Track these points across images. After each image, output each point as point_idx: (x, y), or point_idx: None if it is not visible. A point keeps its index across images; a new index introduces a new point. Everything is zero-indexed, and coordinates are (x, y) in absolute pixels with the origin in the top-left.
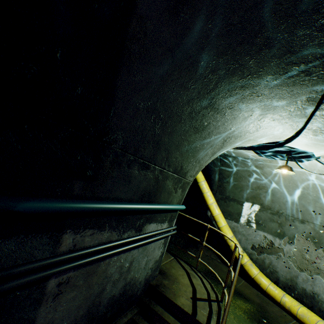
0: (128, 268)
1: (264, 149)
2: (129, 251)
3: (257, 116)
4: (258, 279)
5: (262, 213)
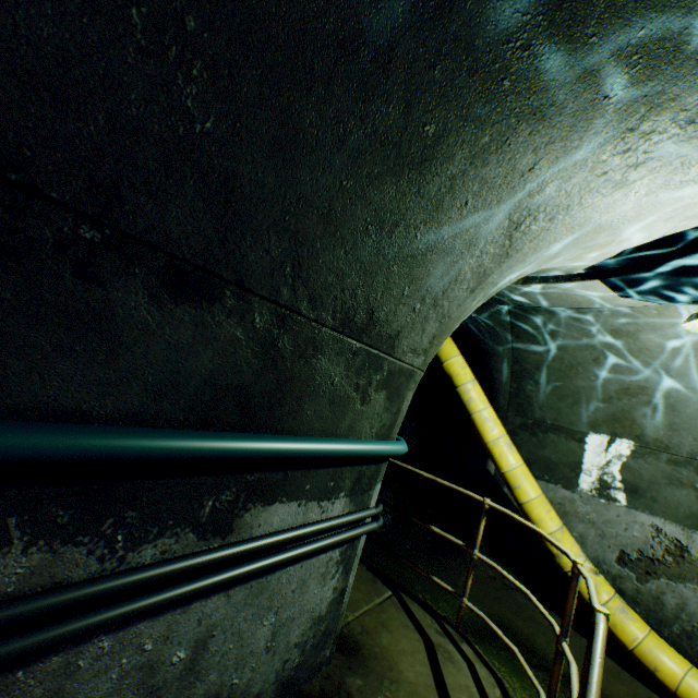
0: (188, 665)
1: (641, 267)
2: (181, 608)
3: (631, 104)
4: (648, 656)
5: (643, 462)
